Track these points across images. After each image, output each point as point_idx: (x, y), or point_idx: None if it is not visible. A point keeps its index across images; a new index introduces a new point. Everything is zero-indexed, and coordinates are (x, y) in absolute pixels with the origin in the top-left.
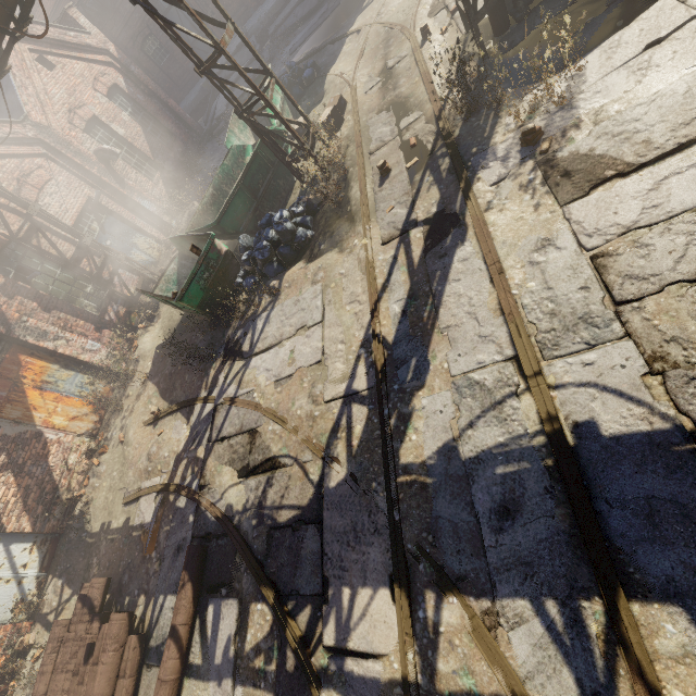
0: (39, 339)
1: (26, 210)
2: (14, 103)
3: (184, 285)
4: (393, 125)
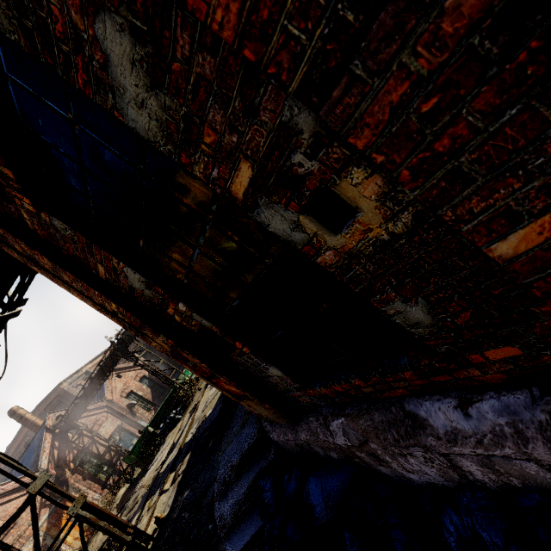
0: (77, 493)
1: (92, 434)
2: (103, 394)
3: (133, 447)
4: None
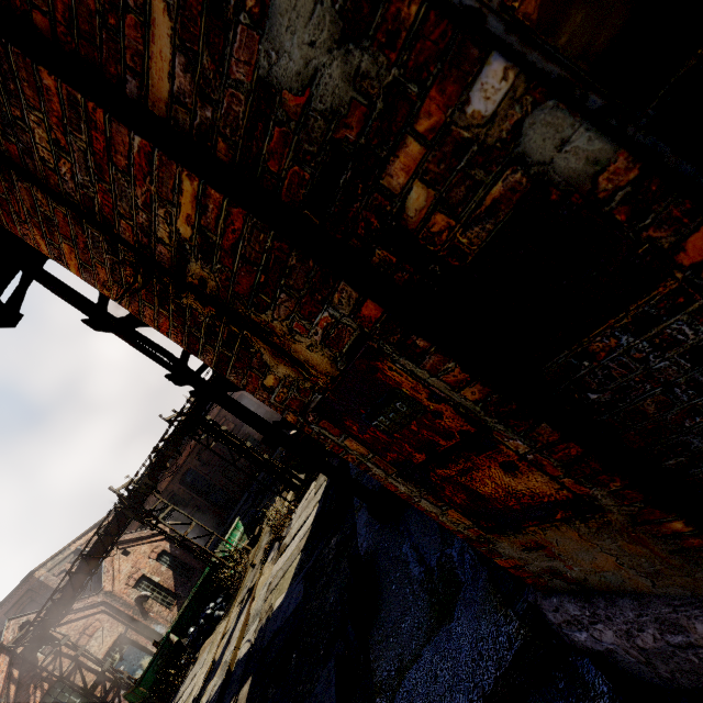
0: None
1: (77, 652)
2: (99, 583)
3: (144, 671)
4: (267, 539)
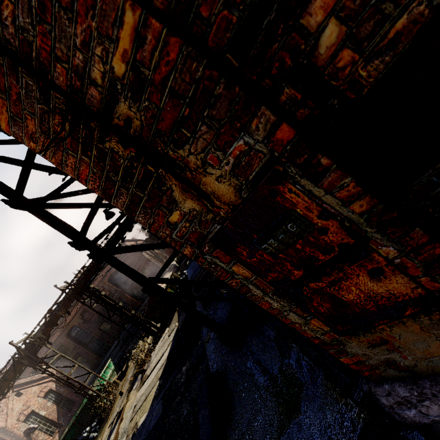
0: None
1: None
2: None
3: None
4: (132, 372)
